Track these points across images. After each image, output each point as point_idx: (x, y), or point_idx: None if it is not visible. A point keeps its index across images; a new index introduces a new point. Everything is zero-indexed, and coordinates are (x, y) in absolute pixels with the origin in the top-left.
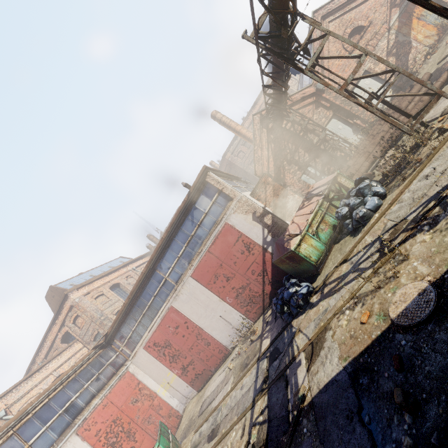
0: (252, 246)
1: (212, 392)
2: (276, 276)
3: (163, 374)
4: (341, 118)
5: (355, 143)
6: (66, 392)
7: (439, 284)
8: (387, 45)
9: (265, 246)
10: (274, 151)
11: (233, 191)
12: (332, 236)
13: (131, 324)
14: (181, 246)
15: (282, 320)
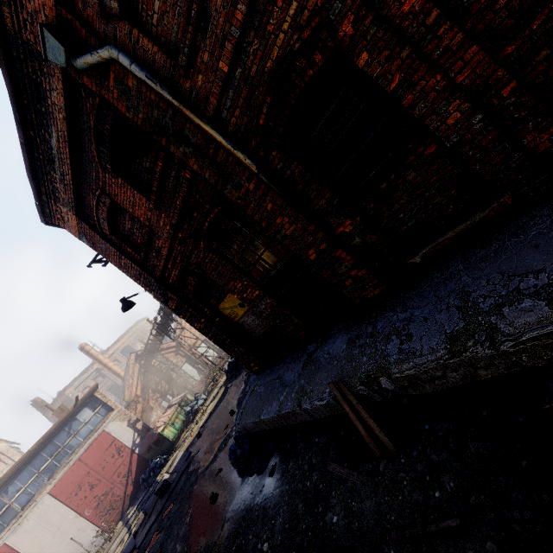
0: (123, 448)
1: None
2: (139, 475)
3: None
4: (191, 363)
5: (199, 380)
6: None
7: (211, 411)
8: None
9: (134, 448)
10: (143, 381)
11: (116, 403)
12: (182, 426)
13: None
14: (47, 458)
15: (147, 489)
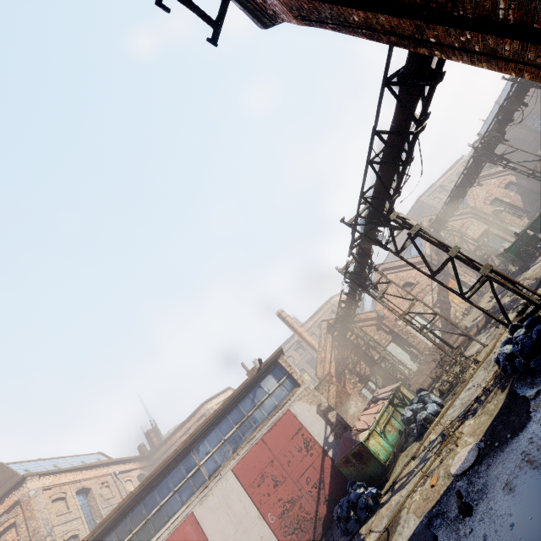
0: (312, 443)
1: None
2: (334, 493)
3: None
4: (400, 344)
5: (413, 369)
6: None
7: (479, 443)
8: (432, 300)
9: (326, 448)
10: (337, 357)
11: (302, 377)
12: (399, 441)
13: (121, 535)
14: (232, 425)
15: (345, 537)
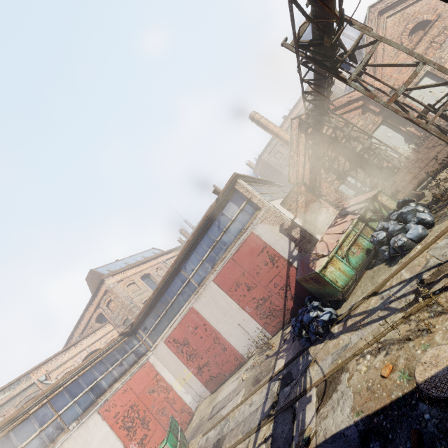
0: (276, 258)
1: (223, 398)
2: (299, 293)
3: (180, 370)
4: (392, 125)
5: (406, 153)
6: (93, 372)
7: None
8: None
9: (290, 260)
10: (311, 158)
11: (261, 200)
12: (365, 261)
13: (154, 318)
14: (206, 250)
15: (299, 343)
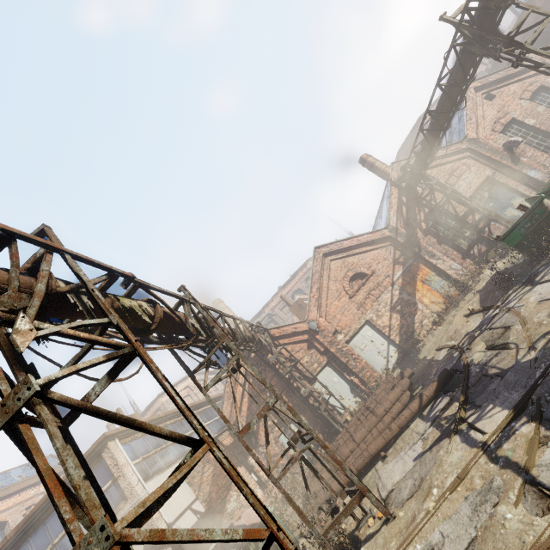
0: None
1: None
2: None
3: None
4: (338, 369)
5: (352, 406)
6: None
7: None
8: (391, 300)
9: None
10: (252, 389)
11: (131, 485)
12: None
13: None
14: None
15: None
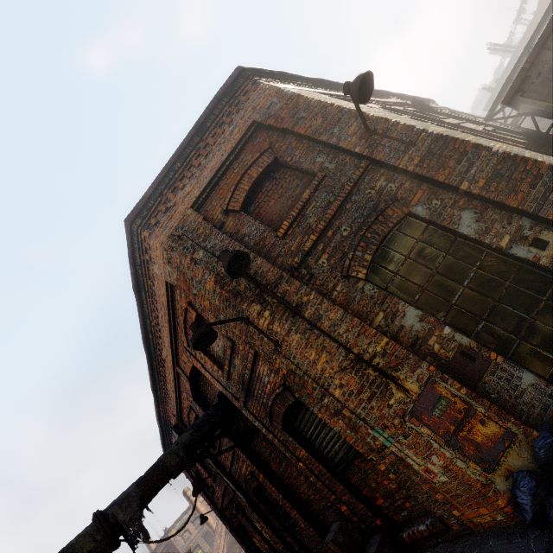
0: None
1: None
2: None
3: None
4: None
5: None
6: None
7: None
8: None
9: None
10: (229, 542)
11: None
12: None
13: None
14: None
15: None
